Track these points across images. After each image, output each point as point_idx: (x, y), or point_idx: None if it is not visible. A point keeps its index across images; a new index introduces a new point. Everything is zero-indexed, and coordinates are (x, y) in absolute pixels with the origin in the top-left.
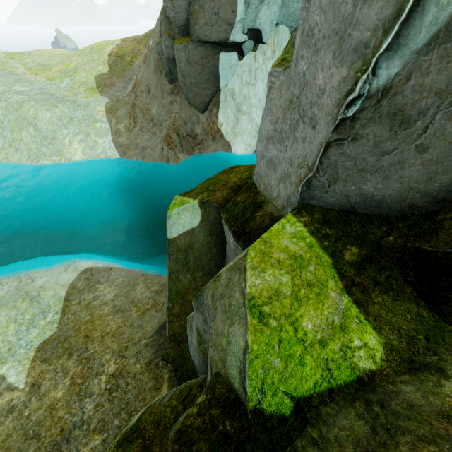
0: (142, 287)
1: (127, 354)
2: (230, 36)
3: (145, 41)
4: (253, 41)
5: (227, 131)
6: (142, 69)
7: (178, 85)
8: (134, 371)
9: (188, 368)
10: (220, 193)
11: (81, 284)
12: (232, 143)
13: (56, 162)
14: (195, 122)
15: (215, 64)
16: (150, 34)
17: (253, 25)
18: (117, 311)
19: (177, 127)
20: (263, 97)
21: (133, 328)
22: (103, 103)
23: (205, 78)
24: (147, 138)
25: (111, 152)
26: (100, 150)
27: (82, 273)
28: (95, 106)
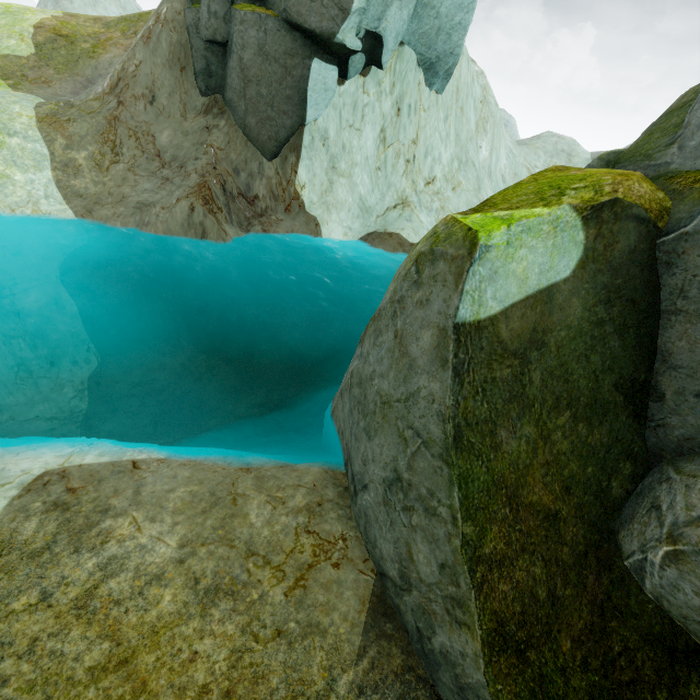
0: (262, 504)
1: None
2: (339, 31)
3: (125, 27)
4: (366, 58)
5: (312, 200)
6: (139, 54)
7: (221, 99)
8: None
9: None
10: (639, 185)
11: (36, 530)
12: (323, 221)
13: None
14: (256, 173)
15: (304, 75)
16: (134, 19)
17: (375, 27)
18: (211, 597)
19: (222, 174)
20: (373, 154)
21: (288, 641)
22: (28, 102)
23: (286, 94)
24: (148, 186)
25: (50, 206)
26: (19, 197)
27: (29, 491)
28: (6, 102)
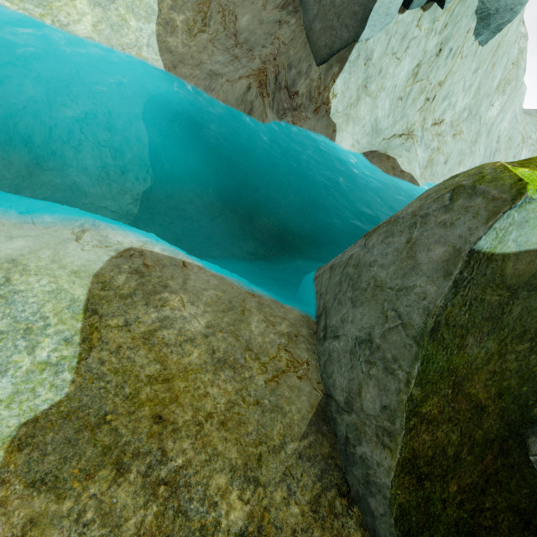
0: (260, 321)
1: (265, 477)
2: None
3: None
4: None
5: (338, 109)
6: None
7: None
8: (289, 523)
9: (436, 536)
10: None
11: (125, 282)
12: (340, 129)
13: (33, 16)
14: (303, 73)
15: None
16: None
17: None
18: (221, 365)
19: (279, 65)
20: (402, 84)
21: (262, 409)
22: None
23: (354, 9)
24: (221, 59)
25: (148, 54)
26: (130, 40)
27: (121, 256)
28: None
